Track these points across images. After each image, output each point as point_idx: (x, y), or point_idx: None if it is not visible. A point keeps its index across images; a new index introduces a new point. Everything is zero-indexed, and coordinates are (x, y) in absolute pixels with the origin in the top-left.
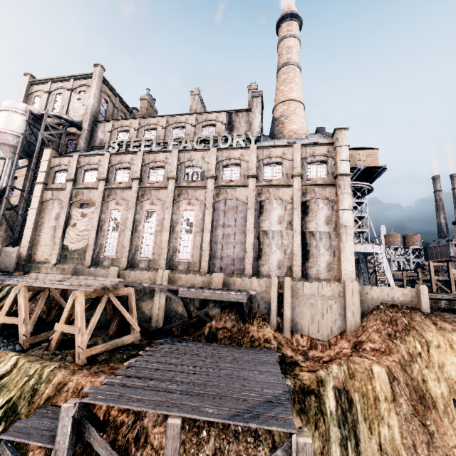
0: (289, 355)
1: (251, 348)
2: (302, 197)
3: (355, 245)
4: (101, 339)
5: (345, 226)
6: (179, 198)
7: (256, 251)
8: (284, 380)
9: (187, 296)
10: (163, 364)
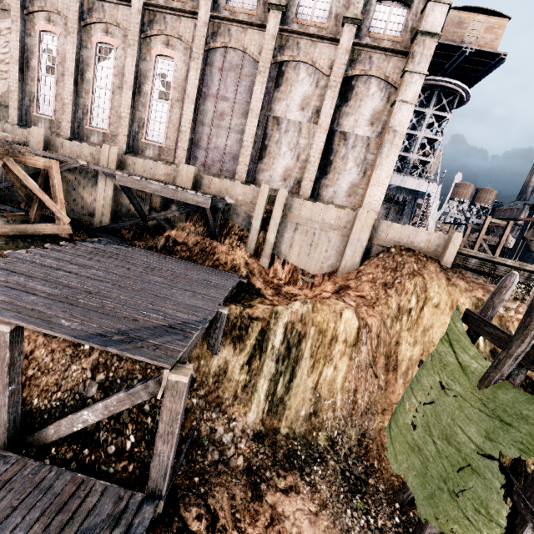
0: (258, 285)
1: (211, 268)
2: (349, 67)
3: (408, 178)
4: (4, 221)
5: (396, 131)
6: (151, 29)
7: (258, 148)
8: (217, 308)
9: (128, 186)
10: (63, 262)
